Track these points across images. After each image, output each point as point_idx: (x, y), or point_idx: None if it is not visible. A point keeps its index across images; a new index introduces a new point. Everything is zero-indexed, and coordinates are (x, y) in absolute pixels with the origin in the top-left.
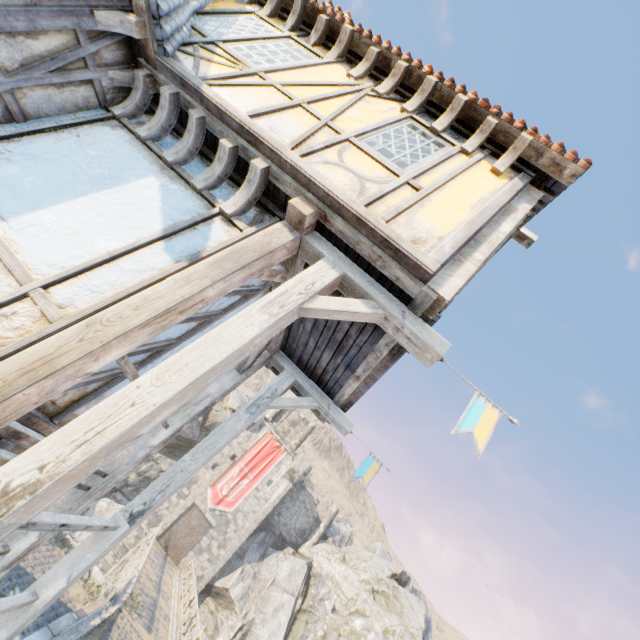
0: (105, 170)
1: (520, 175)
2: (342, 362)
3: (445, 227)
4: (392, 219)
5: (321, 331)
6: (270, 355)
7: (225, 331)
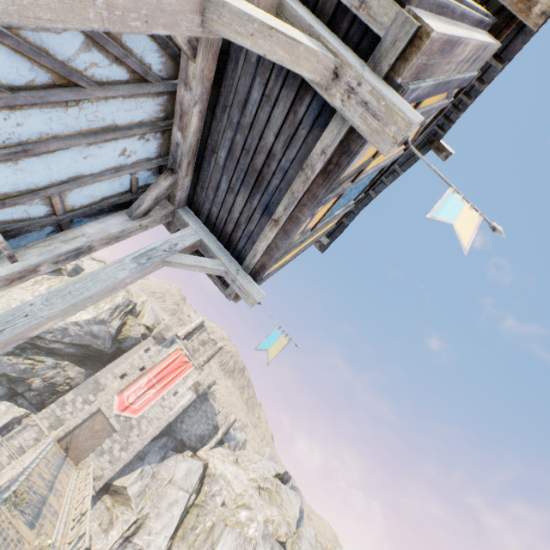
0: None
1: (485, 9)
2: (259, 204)
3: None
4: None
5: (237, 160)
6: (173, 208)
7: None
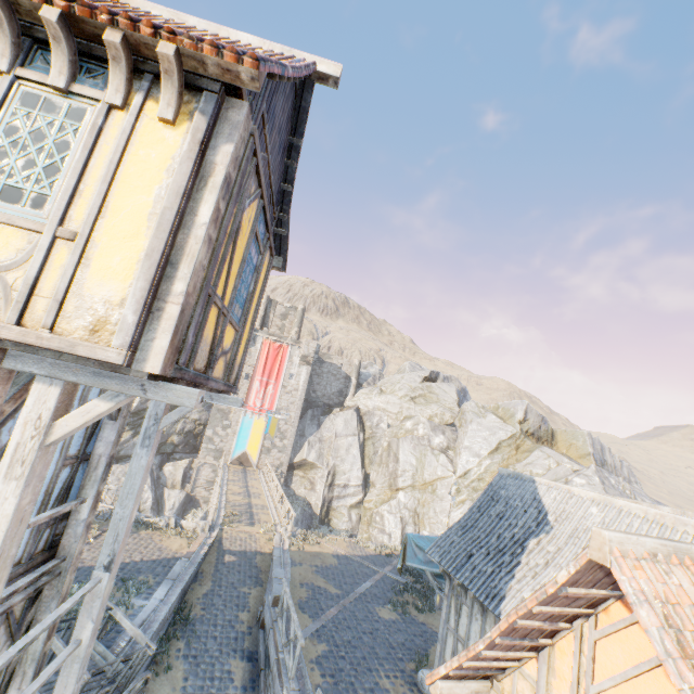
0: None
1: (201, 102)
2: None
3: (124, 280)
4: (58, 315)
5: None
6: None
7: None
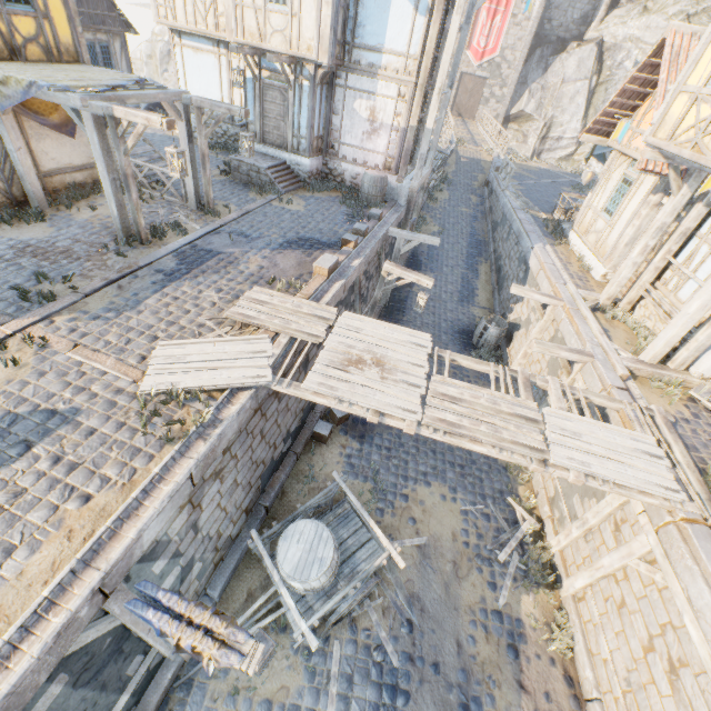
0: (382, 2)
1: None
2: None
3: None
4: None
5: None
6: None
7: (451, 31)
